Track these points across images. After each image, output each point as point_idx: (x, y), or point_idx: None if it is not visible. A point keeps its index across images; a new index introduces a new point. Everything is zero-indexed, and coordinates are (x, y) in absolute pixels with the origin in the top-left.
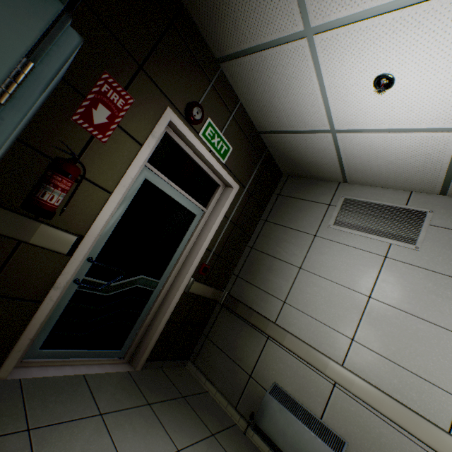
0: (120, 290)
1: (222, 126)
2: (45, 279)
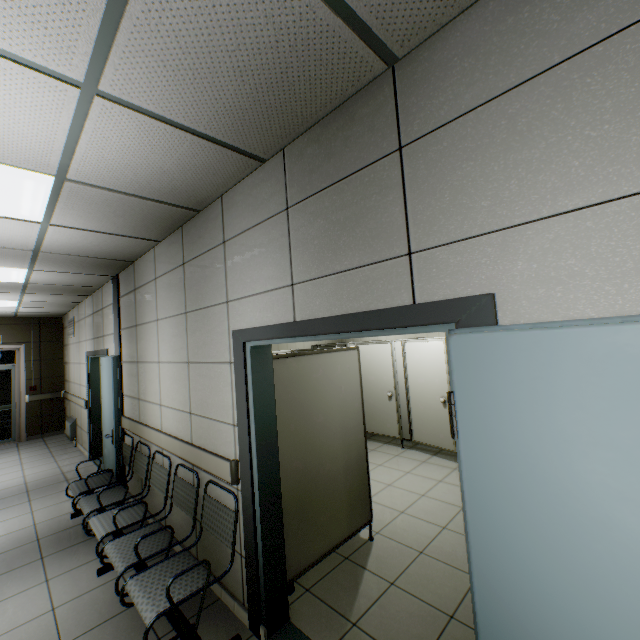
0: None
1: None
2: None
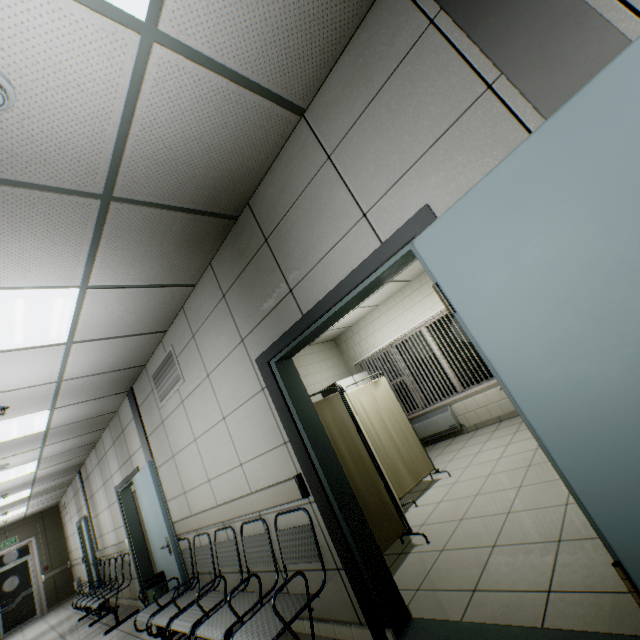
0: (18, 602)
1: (7, 537)
2: None
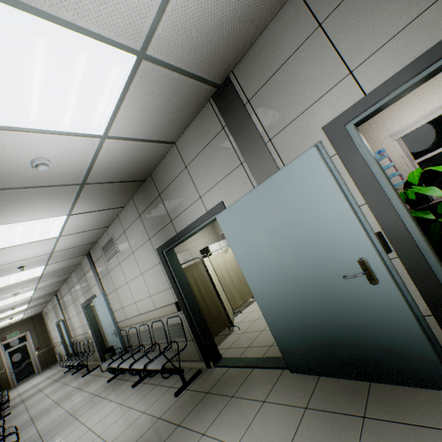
0: (24, 366)
1: (12, 331)
2: (6, 375)
